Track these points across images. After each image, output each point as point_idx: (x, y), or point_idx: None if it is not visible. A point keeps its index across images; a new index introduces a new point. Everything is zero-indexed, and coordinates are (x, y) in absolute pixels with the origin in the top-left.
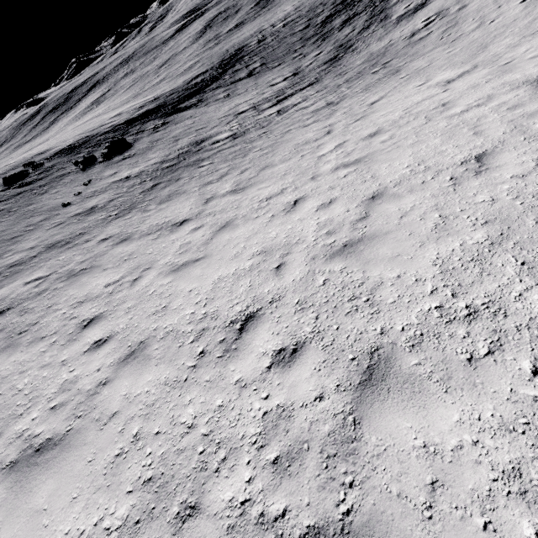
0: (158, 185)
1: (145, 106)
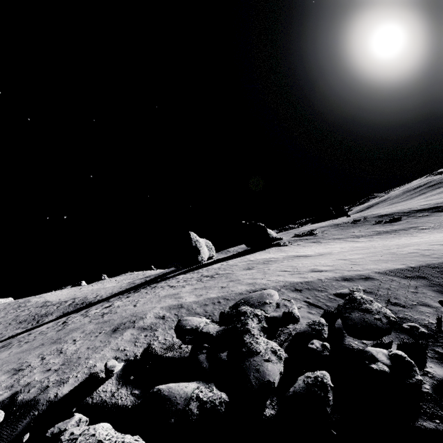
0: (374, 235)
1: (441, 203)
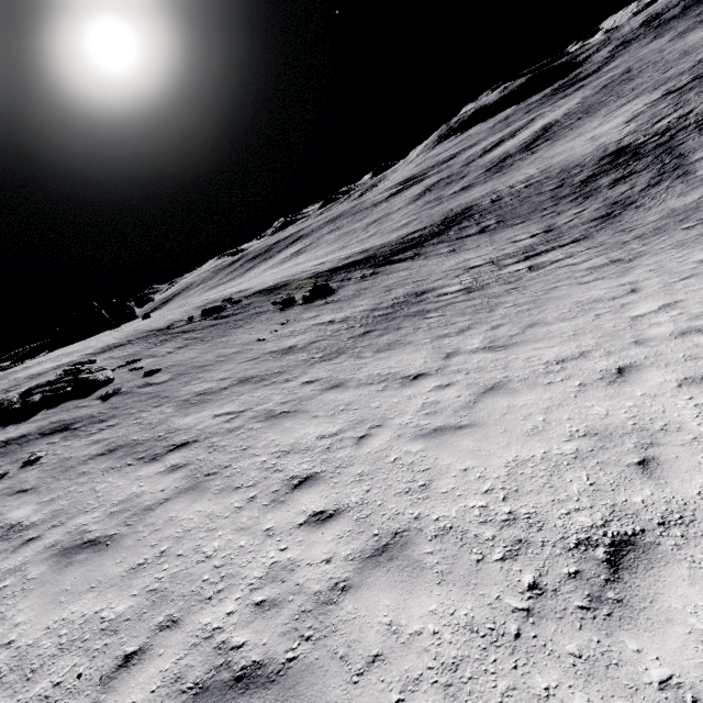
0: (371, 332)
1: (352, 257)
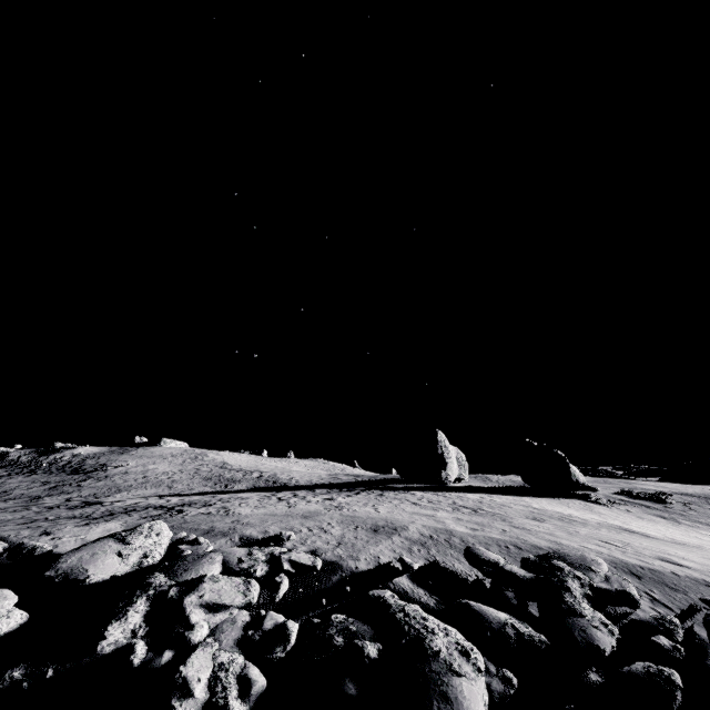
0: None
1: None
